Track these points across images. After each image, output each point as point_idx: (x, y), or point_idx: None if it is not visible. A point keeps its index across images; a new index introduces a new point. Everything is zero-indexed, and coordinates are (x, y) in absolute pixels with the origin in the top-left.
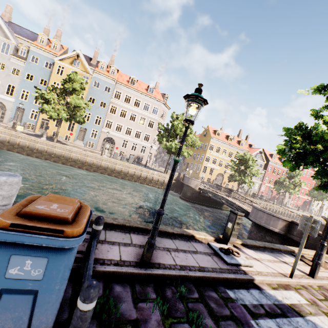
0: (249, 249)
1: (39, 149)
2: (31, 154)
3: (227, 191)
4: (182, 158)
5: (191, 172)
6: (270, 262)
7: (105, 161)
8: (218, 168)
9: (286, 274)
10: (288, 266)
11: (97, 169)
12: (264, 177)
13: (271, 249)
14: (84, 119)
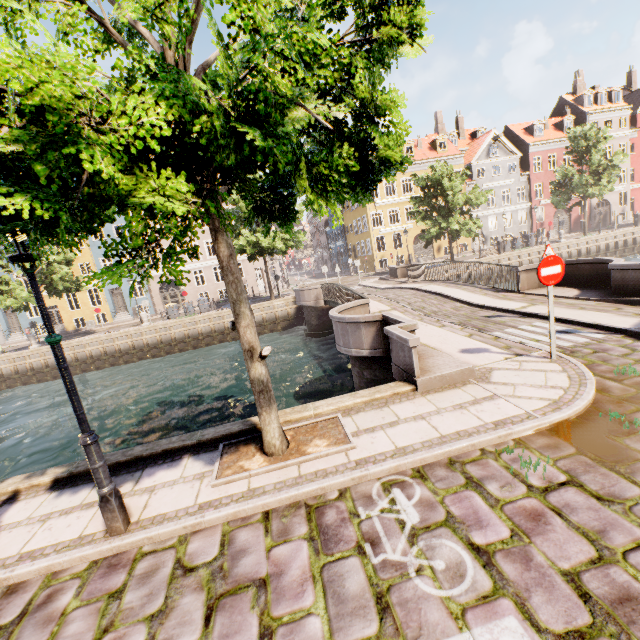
0: (55, 490)
1: (36, 367)
2: (29, 381)
3: (340, 290)
4: (343, 242)
5: (326, 270)
6: (40, 522)
7: (148, 333)
8: (409, 228)
9: (2, 561)
10: (98, 512)
11: (144, 354)
12: (530, 189)
13: (168, 453)
14: (80, 278)
